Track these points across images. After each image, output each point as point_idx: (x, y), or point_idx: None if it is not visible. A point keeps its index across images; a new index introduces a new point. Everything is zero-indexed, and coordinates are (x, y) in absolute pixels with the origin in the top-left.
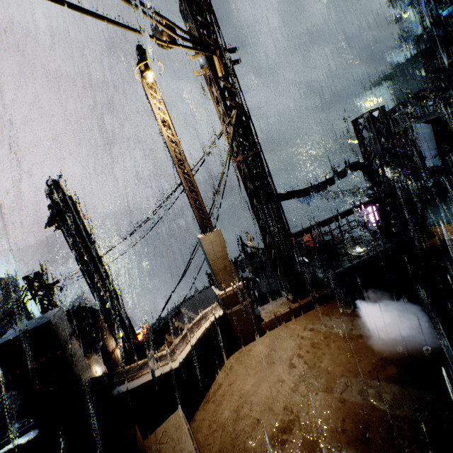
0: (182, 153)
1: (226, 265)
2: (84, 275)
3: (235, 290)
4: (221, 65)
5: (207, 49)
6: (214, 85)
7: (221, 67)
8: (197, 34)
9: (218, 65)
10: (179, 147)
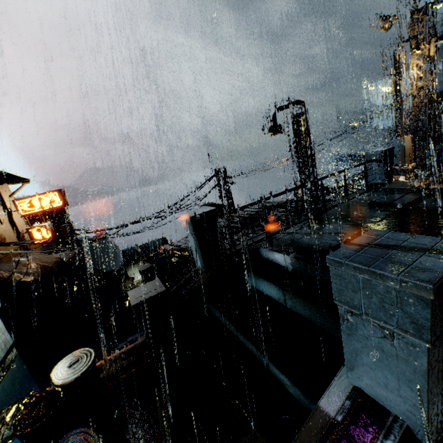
0: (405, 93)
1: (409, 154)
2: (300, 161)
3: (411, 166)
4: (434, 50)
5: (437, 42)
6: (424, 60)
7: (433, 51)
8: (427, 32)
9: (432, 50)
10: (405, 90)
